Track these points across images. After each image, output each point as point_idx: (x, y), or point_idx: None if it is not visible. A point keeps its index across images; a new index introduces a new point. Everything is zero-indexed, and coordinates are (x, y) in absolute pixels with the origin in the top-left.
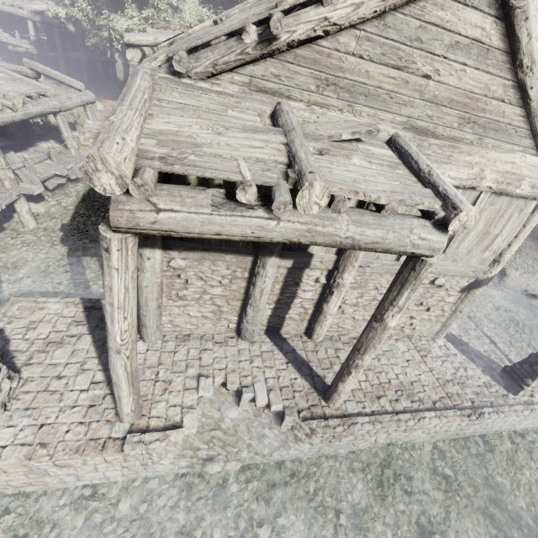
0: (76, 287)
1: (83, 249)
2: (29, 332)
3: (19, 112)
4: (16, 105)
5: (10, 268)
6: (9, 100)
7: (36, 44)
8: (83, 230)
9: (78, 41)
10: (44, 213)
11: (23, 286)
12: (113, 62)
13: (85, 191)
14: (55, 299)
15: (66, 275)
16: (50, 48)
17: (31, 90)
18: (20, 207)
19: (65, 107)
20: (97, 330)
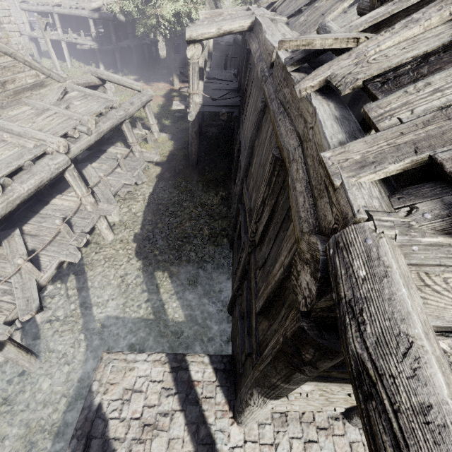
0: (153, 311)
1: (155, 262)
2: (124, 407)
3: (93, 134)
4: (90, 128)
5: (97, 289)
6: (84, 124)
7: (96, 39)
8: (152, 240)
9: (128, 30)
10: (119, 223)
11: (109, 310)
12: (155, 43)
13: (149, 193)
14: (142, 356)
15: (144, 296)
16: (107, 40)
17: (101, 106)
18: (100, 225)
19: (129, 114)
20: (188, 404)
